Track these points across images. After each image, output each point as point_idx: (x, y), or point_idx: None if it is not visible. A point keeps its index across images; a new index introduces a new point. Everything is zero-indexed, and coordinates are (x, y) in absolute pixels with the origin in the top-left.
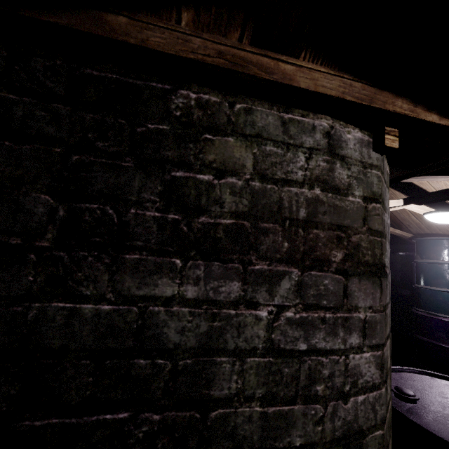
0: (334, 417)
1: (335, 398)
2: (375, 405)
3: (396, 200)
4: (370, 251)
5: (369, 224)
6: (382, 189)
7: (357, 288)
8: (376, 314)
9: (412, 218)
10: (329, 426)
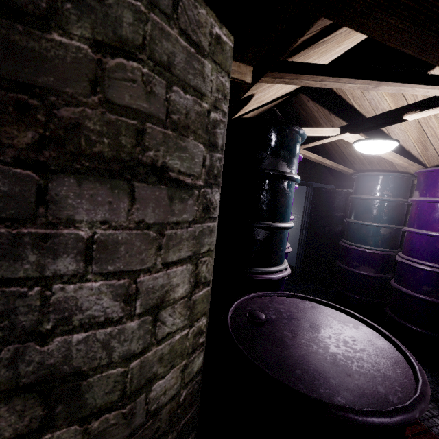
0: (18, 363)
1: (19, 340)
2: (110, 342)
3: (333, 129)
4: (107, 138)
5: (107, 92)
6: (162, 43)
7: (73, 193)
8: (118, 232)
9: (357, 153)
10: (5, 374)
